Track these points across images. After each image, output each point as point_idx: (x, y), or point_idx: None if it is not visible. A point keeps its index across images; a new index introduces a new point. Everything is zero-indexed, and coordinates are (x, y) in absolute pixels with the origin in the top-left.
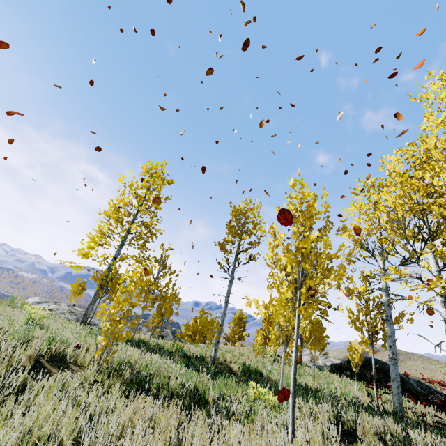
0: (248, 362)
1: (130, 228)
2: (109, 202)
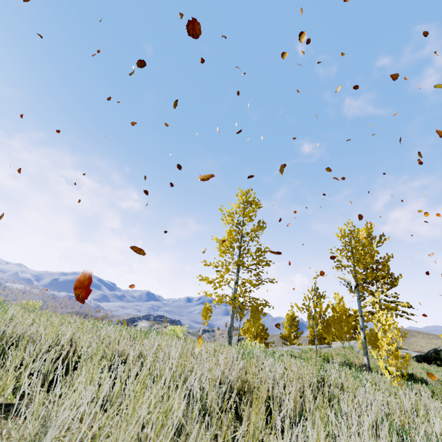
0: (377, 364)
1: (240, 254)
2: (228, 233)
